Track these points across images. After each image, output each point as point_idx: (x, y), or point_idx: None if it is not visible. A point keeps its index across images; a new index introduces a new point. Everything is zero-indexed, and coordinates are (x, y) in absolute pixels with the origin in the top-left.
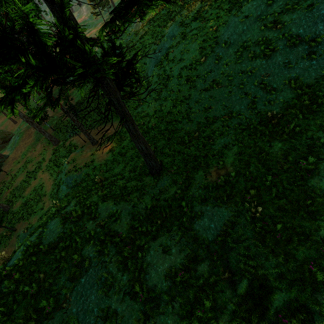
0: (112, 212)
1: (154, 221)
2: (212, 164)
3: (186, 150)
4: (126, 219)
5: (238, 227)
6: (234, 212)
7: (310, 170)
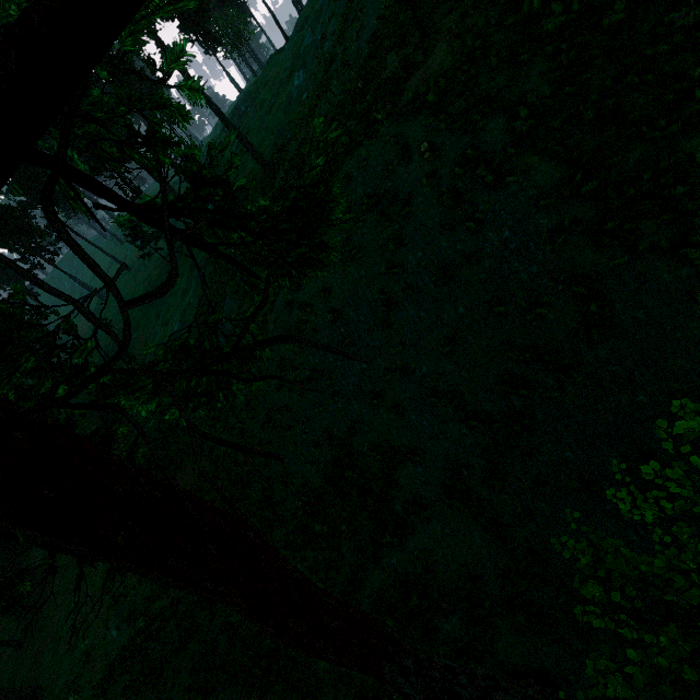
0: None
1: None
2: None
3: None
4: None
5: None
6: None
7: None
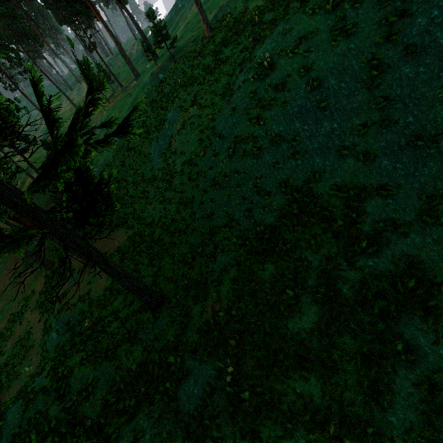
0: (87, 383)
1: (137, 389)
2: (211, 295)
3: (190, 271)
4: (102, 391)
5: (217, 393)
6: (216, 371)
7: (292, 305)
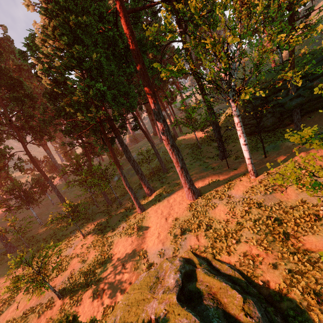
0: None
1: None
2: None
3: None
4: None
5: None
6: None
7: None
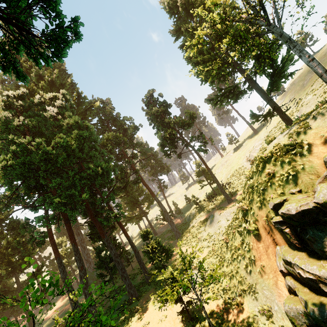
0: None
1: None
2: None
3: None
4: None
5: None
6: None
7: None
